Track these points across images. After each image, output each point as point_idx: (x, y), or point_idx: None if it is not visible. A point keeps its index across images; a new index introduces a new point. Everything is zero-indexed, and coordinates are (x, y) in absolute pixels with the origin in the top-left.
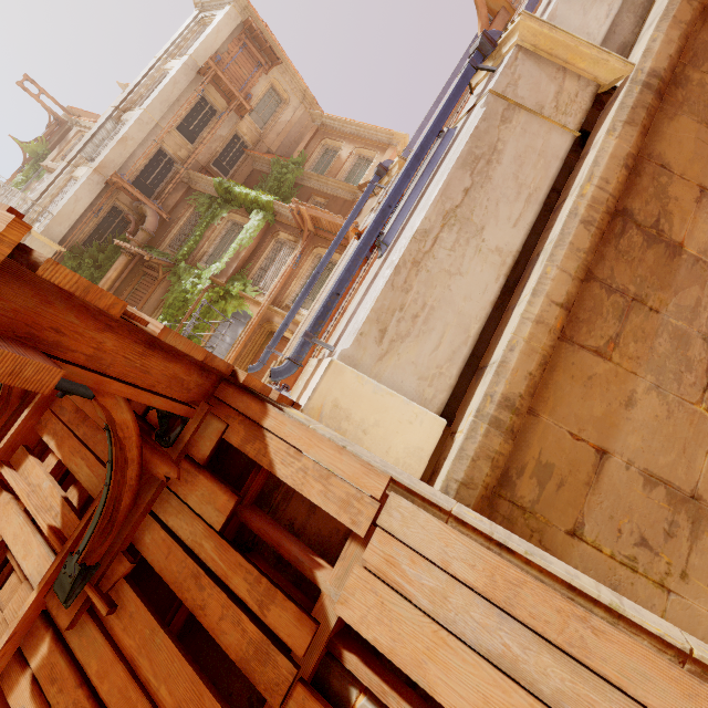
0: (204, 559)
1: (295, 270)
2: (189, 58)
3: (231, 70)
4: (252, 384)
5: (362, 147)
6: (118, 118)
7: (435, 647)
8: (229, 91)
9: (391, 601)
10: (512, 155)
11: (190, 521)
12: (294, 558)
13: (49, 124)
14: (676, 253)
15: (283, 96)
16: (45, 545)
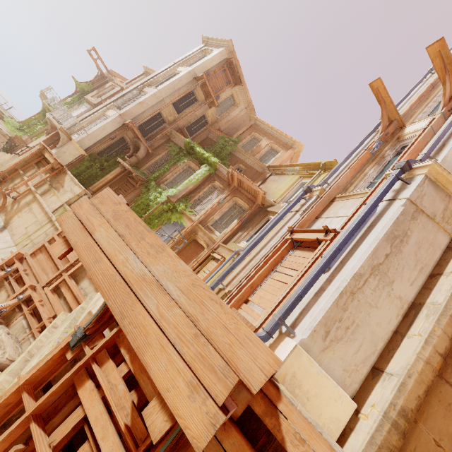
0: None
1: (219, 206)
2: (192, 69)
3: (213, 81)
4: None
5: (274, 143)
6: (141, 89)
7: None
8: (209, 92)
9: None
10: (415, 240)
11: None
12: None
13: (96, 76)
14: None
15: (236, 102)
16: (117, 434)
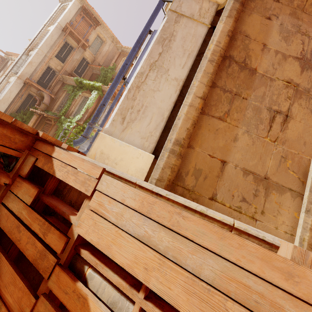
0: (22, 218)
1: None
2: (58, 24)
3: (78, 28)
4: (48, 138)
5: None
6: (28, 54)
7: (116, 238)
8: (78, 38)
9: (99, 221)
10: (180, 37)
11: (18, 203)
12: (61, 211)
13: None
14: (253, 73)
15: (103, 39)
16: None
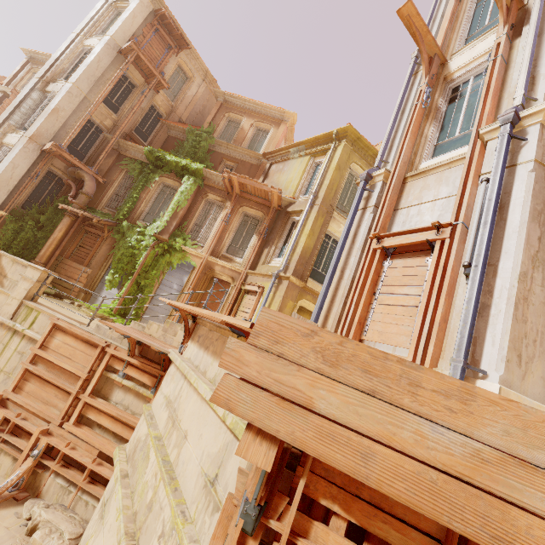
0: None
1: (227, 226)
2: (110, 38)
3: (146, 51)
4: None
5: (260, 121)
6: (43, 89)
7: None
8: (148, 70)
9: None
10: None
11: None
12: None
13: None
14: None
15: (189, 74)
16: None
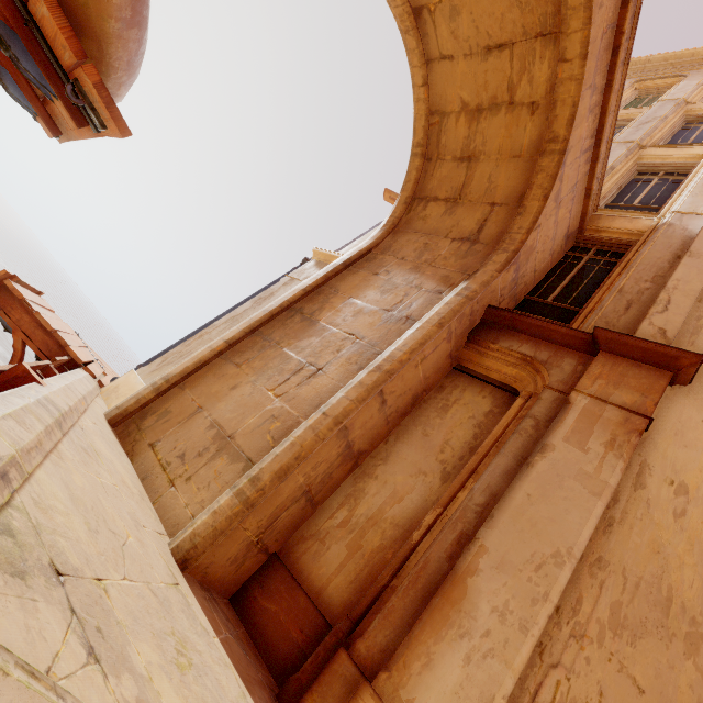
0: None
1: None
2: None
3: None
4: (71, 352)
5: None
6: None
7: None
8: None
9: None
10: (278, 296)
11: None
12: None
13: None
14: (314, 324)
15: None
16: None
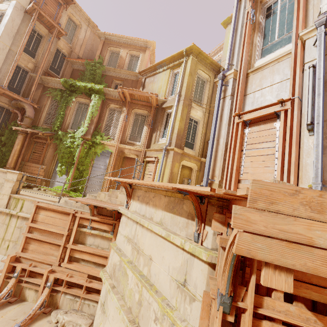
0: None
1: (126, 123)
2: (16, 2)
3: (44, 9)
4: None
5: (132, 50)
6: None
7: None
8: (49, 23)
9: None
10: None
11: None
12: None
13: None
14: None
15: (77, 23)
16: None
